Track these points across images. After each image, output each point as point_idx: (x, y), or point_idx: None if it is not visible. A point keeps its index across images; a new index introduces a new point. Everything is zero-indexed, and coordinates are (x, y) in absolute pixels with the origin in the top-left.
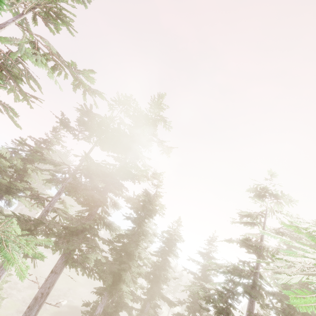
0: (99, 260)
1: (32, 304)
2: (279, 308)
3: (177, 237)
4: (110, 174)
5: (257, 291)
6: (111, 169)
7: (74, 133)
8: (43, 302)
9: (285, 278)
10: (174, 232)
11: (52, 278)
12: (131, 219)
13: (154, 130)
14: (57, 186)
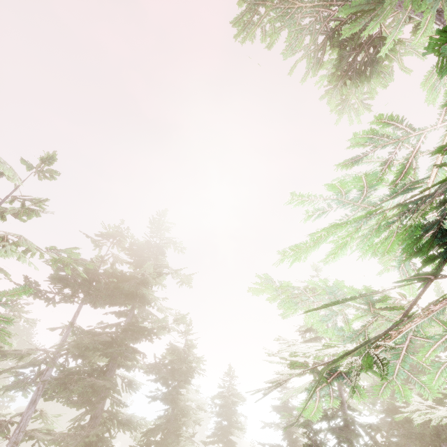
0: None
1: None
2: (382, 441)
3: (235, 398)
4: (114, 340)
5: (351, 430)
6: (115, 333)
7: (47, 297)
8: None
9: (284, 396)
10: (229, 392)
11: None
12: (160, 398)
13: (163, 259)
14: (25, 392)
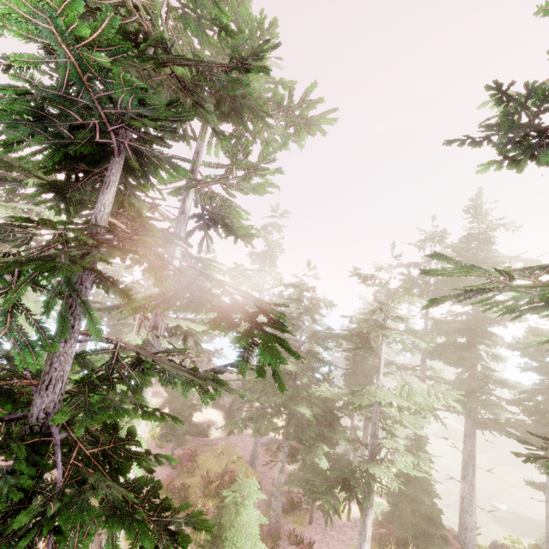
0: (513, 422)
1: (465, 465)
2: None
3: None
4: (467, 325)
5: None
6: (465, 320)
7: None
8: (474, 464)
9: None
10: None
11: (469, 442)
12: (531, 370)
13: (494, 250)
14: (411, 353)
